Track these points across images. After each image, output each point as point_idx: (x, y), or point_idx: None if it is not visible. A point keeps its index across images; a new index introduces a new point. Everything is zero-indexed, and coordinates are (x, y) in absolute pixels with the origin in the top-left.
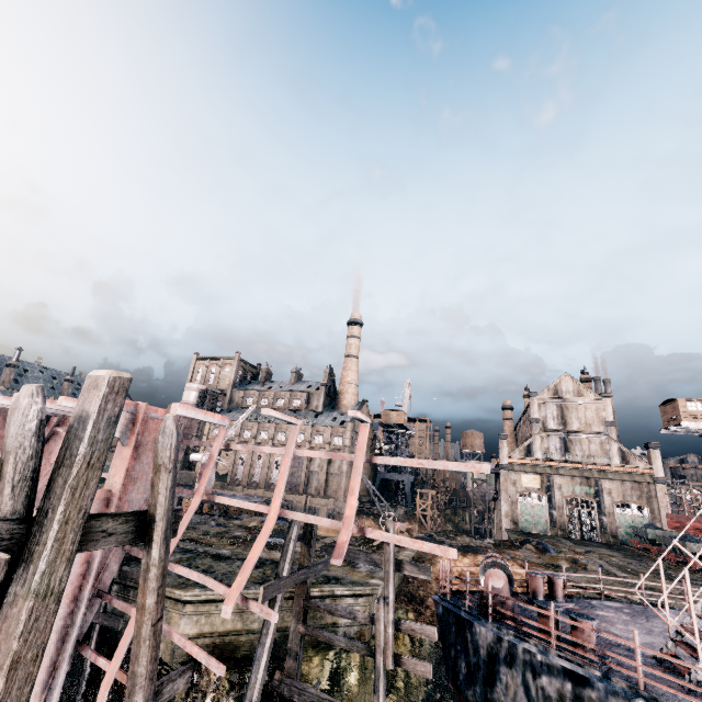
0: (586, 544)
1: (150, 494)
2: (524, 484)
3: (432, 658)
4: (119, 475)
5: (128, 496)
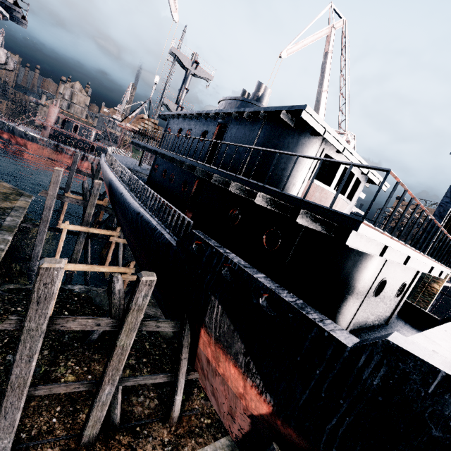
0: None
1: None
2: None
3: None
4: None
5: None
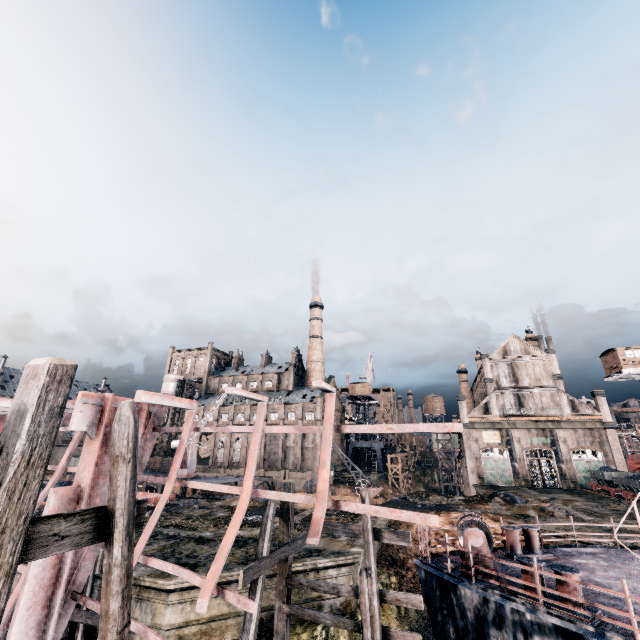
0: (549, 492)
1: (109, 487)
2: (486, 440)
3: (418, 621)
4: (88, 469)
5: (100, 490)
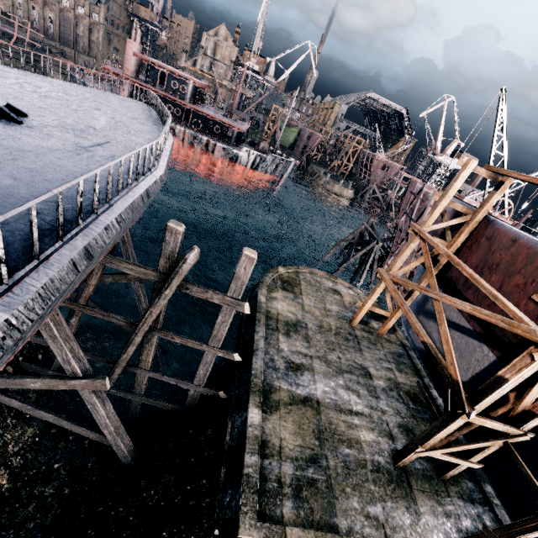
0: None
1: None
2: None
3: None
4: None
5: None
